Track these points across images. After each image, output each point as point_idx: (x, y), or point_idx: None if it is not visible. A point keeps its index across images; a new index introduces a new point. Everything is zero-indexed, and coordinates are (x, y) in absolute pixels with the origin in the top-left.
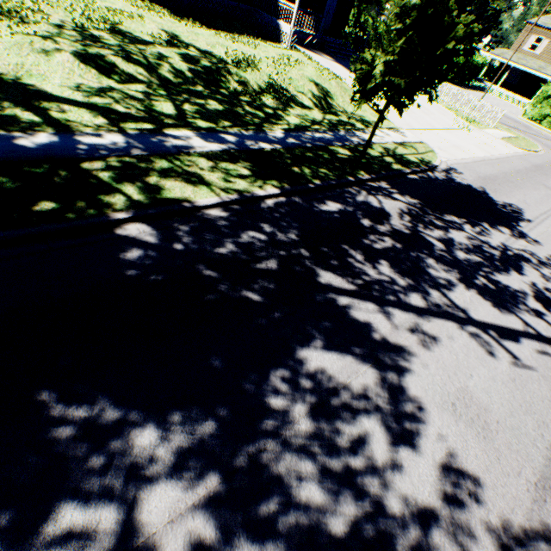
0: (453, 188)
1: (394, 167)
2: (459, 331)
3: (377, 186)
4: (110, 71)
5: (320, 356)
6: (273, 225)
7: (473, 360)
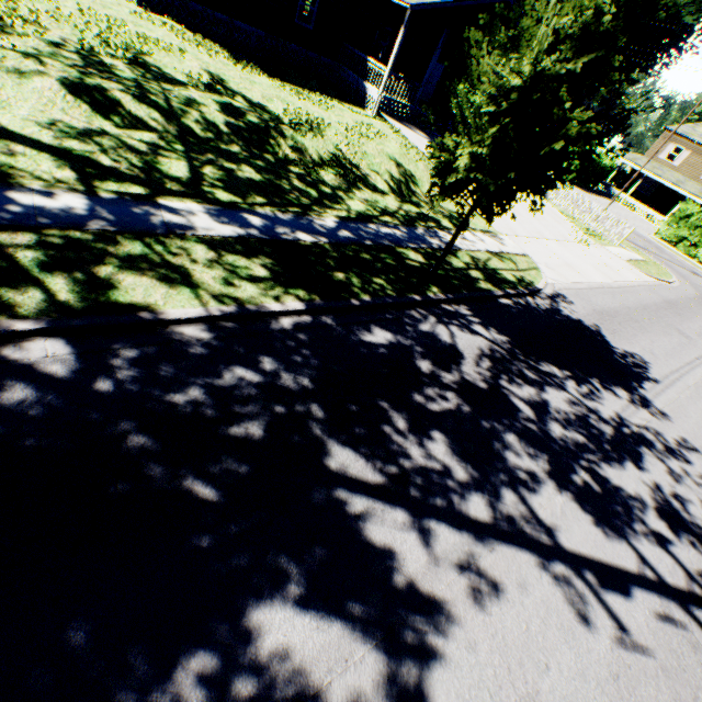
0: (558, 322)
1: (482, 286)
2: (538, 572)
3: (453, 310)
4: (110, 109)
5: (288, 622)
6: (279, 360)
7: (553, 632)
